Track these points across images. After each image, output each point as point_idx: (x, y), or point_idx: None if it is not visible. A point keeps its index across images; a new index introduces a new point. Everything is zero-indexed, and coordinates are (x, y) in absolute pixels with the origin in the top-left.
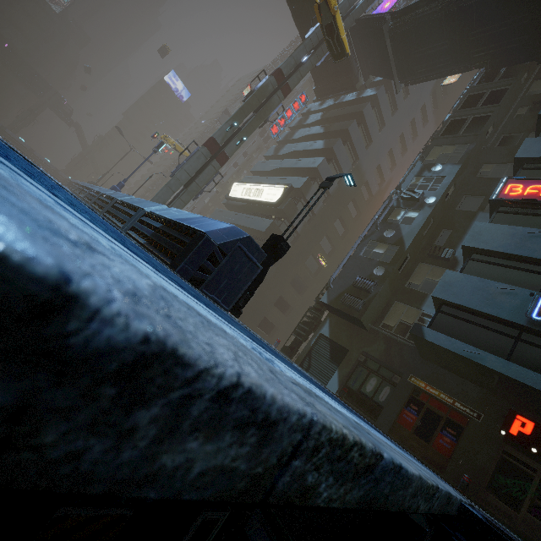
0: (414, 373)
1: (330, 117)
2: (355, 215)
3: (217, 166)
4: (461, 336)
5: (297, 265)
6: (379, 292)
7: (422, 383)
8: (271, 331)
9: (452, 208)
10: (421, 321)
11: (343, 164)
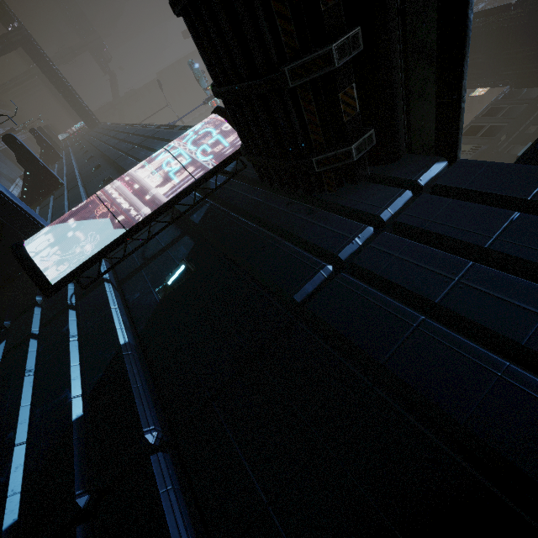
0: None
1: None
2: None
3: None
4: None
5: None
6: None
7: None
8: None
9: None
10: None
11: None
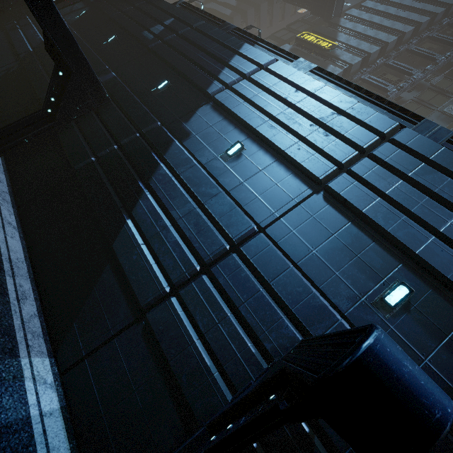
0: None
1: None
2: None
3: None
4: None
5: None
6: None
7: None
8: None
9: None
10: None
11: None
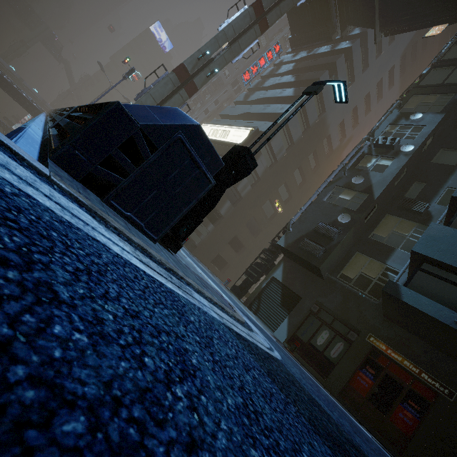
0: (374, 332)
1: (302, 68)
2: (314, 167)
3: (185, 95)
4: (448, 302)
5: (254, 208)
6: (342, 240)
7: (382, 345)
8: (223, 268)
9: (427, 160)
10: (384, 276)
11: (310, 114)
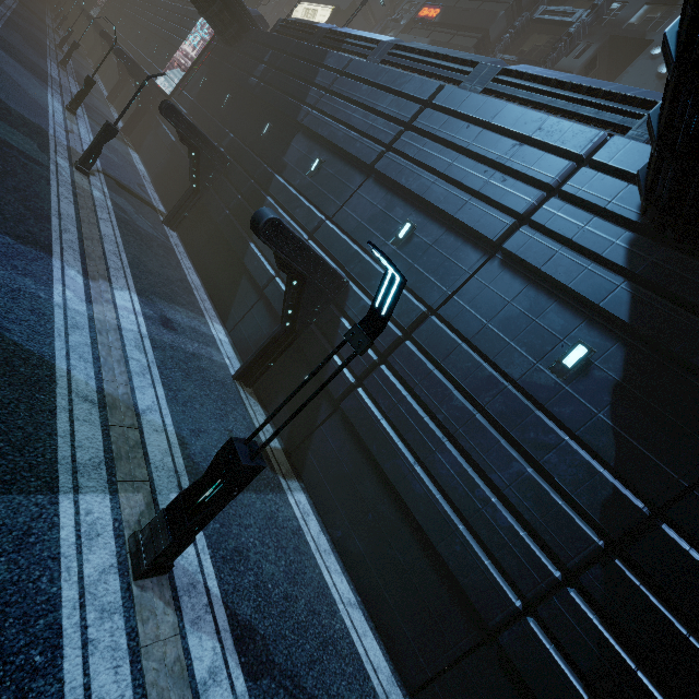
0: None
1: None
2: None
3: None
4: None
5: None
6: None
7: None
8: None
9: None
10: None
11: None
